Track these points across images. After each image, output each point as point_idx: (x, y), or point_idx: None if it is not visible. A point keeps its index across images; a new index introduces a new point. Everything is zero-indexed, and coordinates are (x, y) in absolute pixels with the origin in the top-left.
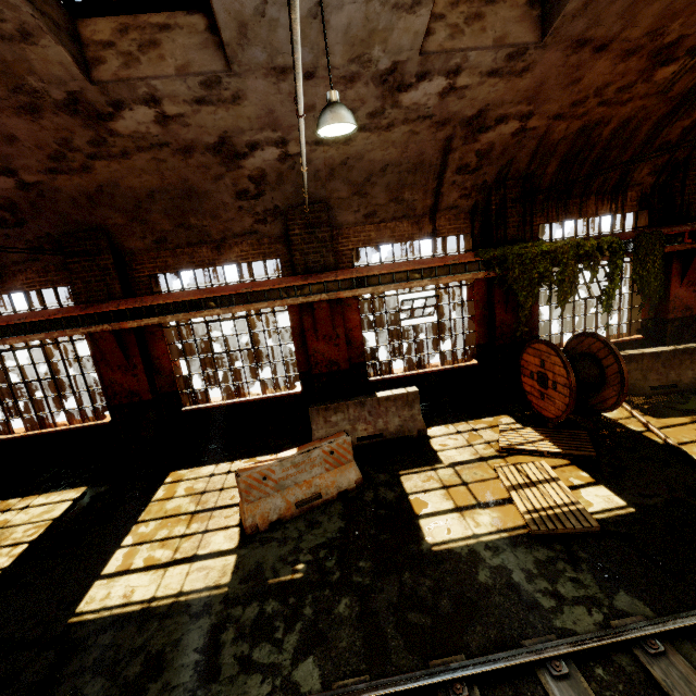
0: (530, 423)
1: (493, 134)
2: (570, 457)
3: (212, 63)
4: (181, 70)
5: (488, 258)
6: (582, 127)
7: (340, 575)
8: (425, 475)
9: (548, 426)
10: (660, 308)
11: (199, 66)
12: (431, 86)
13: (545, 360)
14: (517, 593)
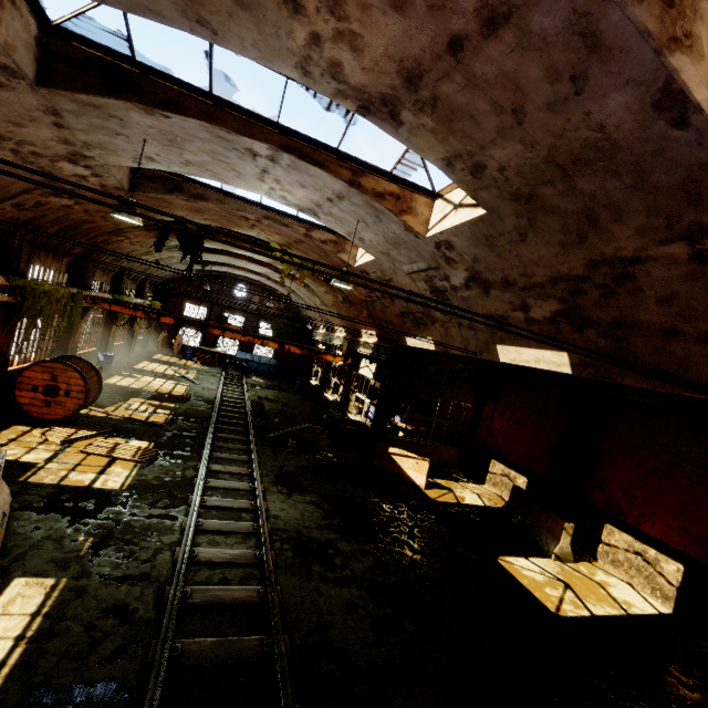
0: (45, 426)
1: (58, 200)
2: (102, 434)
3: (28, 66)
4: (8, 46)
5: (16, 285)
6: (85, 220)
7: (111, 522)
8: (45, 472)
9: (61, 425)
10: (64, 340)
11: (20, 59)
12: (81, 170)
13: (59, 375)
14: (171, 479)
